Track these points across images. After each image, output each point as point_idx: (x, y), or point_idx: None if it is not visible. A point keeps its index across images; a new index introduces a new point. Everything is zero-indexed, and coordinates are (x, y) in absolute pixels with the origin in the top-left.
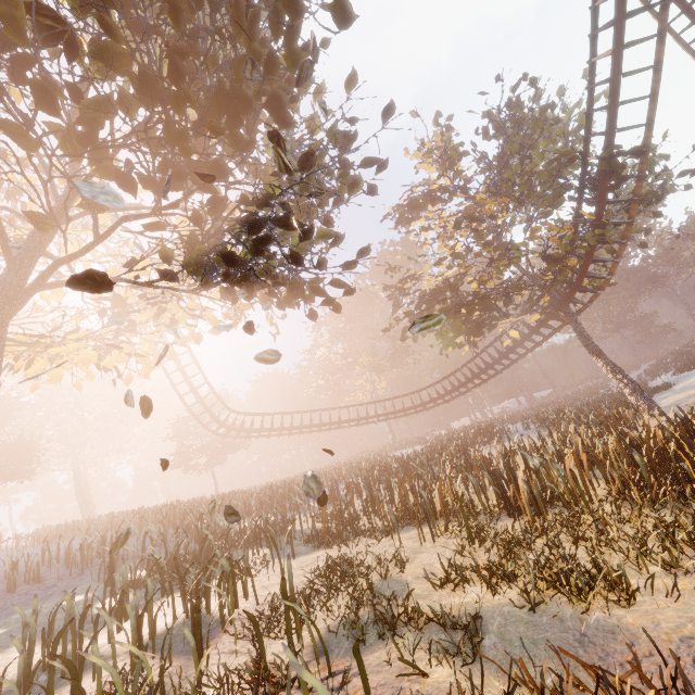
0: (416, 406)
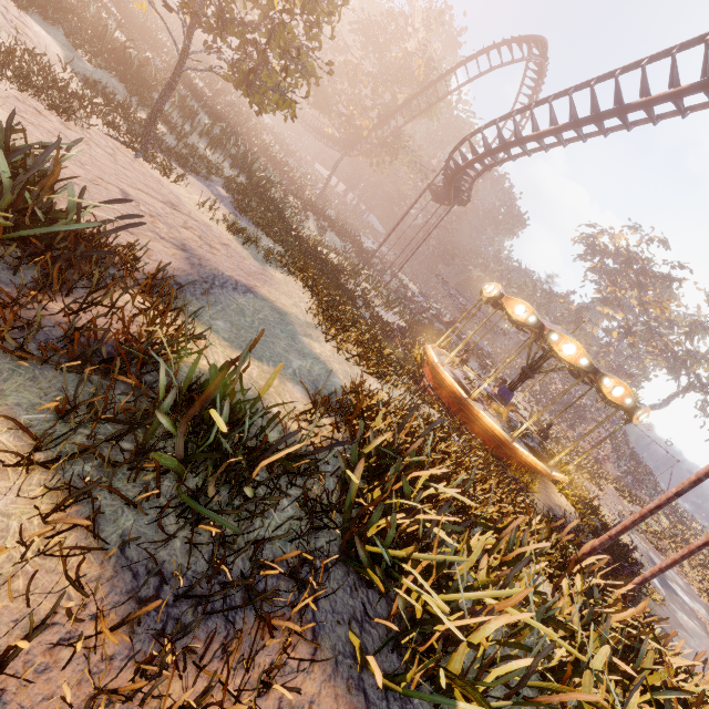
0: None
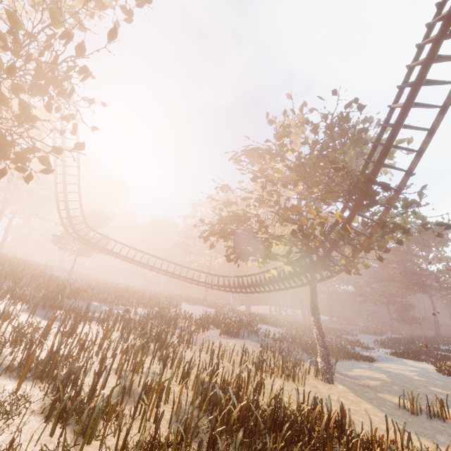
0: (212, 284)
